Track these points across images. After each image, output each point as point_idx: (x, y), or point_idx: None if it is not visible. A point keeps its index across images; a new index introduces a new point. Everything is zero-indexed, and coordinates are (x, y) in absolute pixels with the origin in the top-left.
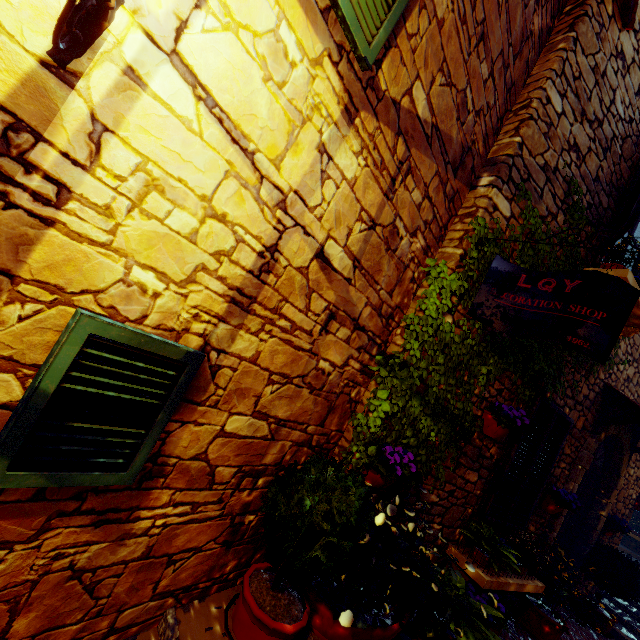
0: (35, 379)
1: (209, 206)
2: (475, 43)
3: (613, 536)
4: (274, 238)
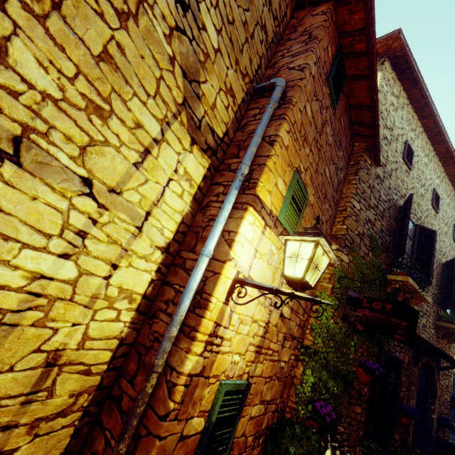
0: (209, 417)
1: (252, 319)
2: (323, 200)
3: (444, 431)
4: (268, 318)
